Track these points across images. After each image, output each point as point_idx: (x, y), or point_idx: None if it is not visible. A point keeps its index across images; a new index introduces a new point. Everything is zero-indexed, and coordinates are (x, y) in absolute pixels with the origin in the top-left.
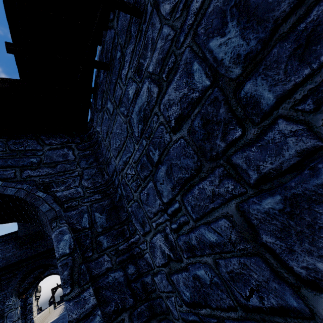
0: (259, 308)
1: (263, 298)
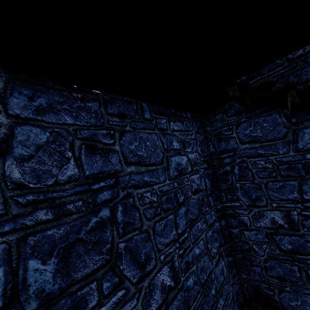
0: (300, 55)
1: (306, 48)
